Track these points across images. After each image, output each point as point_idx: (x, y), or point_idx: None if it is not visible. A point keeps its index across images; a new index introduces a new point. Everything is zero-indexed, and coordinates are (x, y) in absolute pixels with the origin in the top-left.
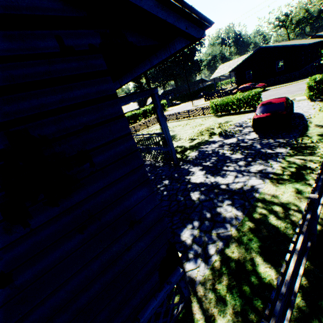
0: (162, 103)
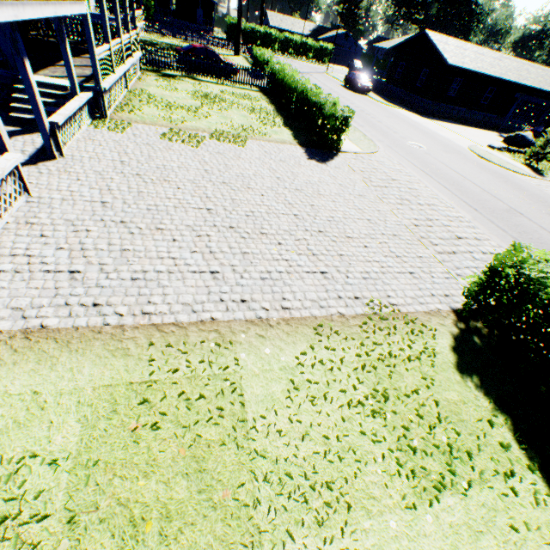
0: (324, 47)
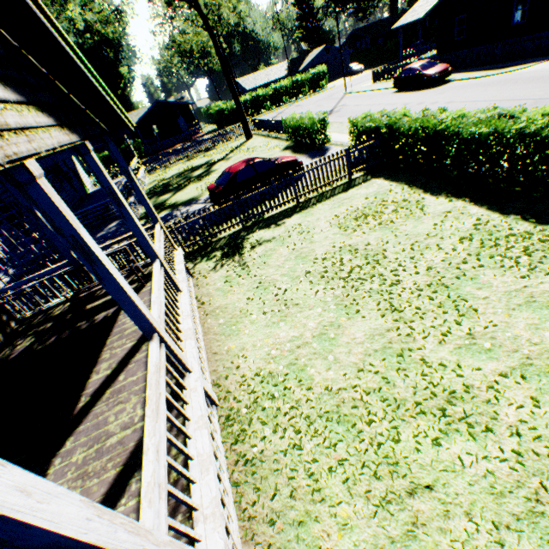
0: (316, 73)
